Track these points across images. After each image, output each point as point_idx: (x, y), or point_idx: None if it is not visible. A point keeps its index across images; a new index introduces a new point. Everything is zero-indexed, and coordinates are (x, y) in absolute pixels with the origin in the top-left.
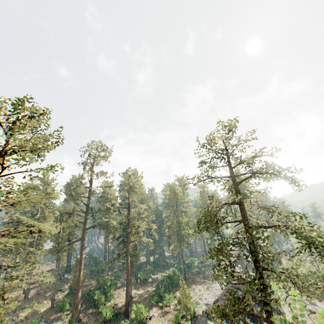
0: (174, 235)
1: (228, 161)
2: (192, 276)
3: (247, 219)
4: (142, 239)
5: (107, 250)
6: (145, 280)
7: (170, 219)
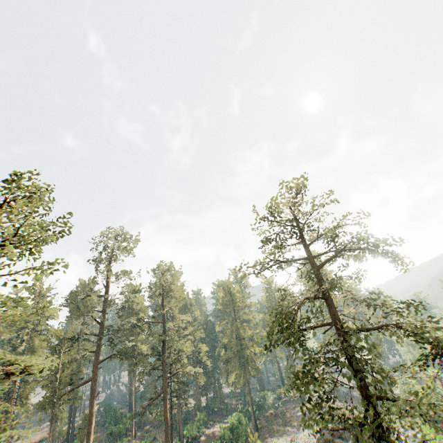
0: (235, 358)
1: (302, 239)
2: (267, 422)
3: (340, 320)
4: (186, 370)
5: (133, 394)
6: (194, 438)
7: (226, 335)
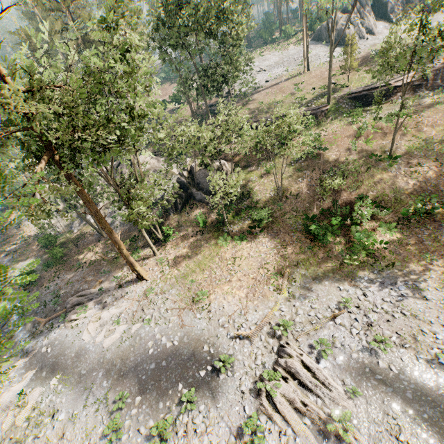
0: None
1: None
2: None
3: None
4: None
5: None
6: None
7: None
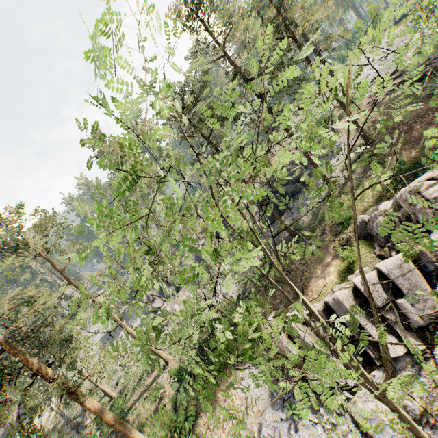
0: None
1: None
2: None
3: None
4: None
5: None
6: None
7: None
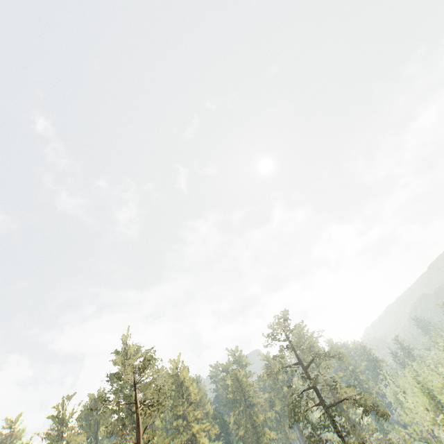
0: None
1: (292, 349)
2: None
3: (323, 400)
4: None
5: None
6: None
7: (242, 424)
